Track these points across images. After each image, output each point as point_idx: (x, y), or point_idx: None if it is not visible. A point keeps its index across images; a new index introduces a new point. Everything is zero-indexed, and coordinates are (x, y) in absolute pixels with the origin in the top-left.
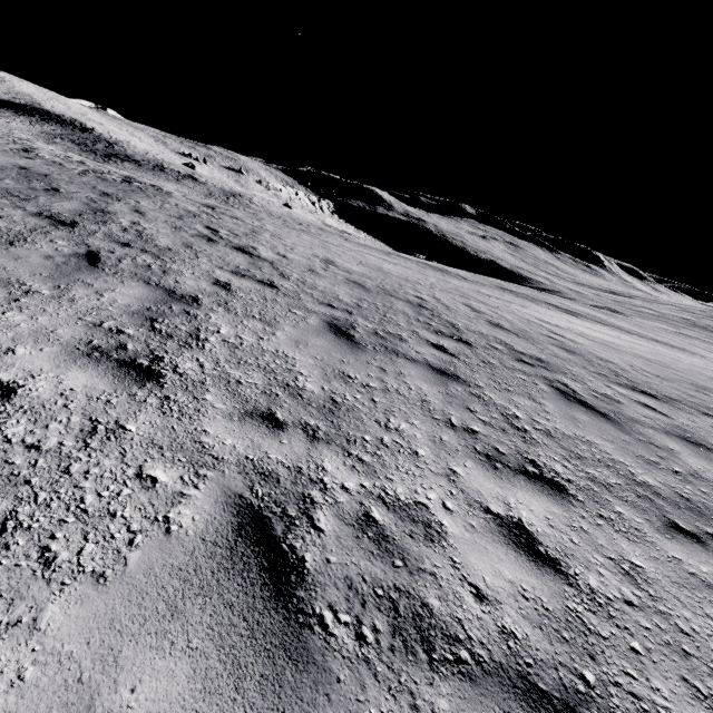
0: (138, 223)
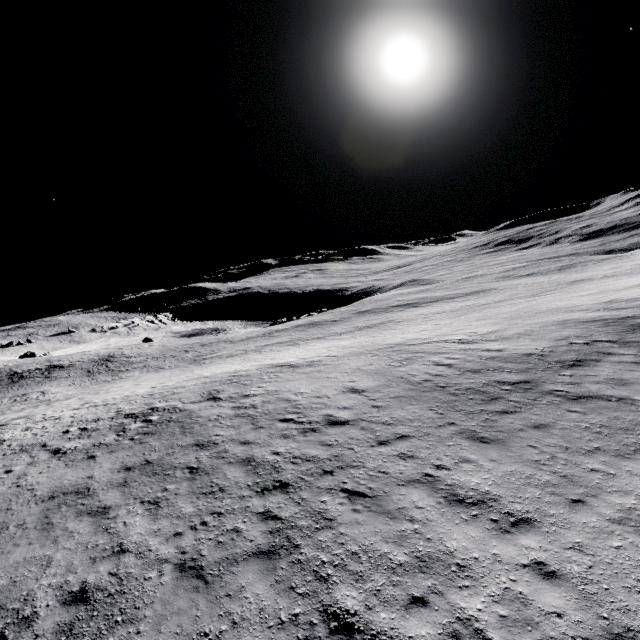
0: (276, 452)
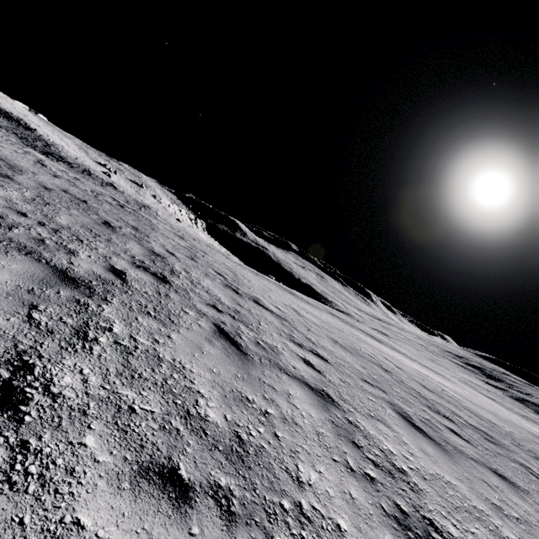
0: (187, 271)
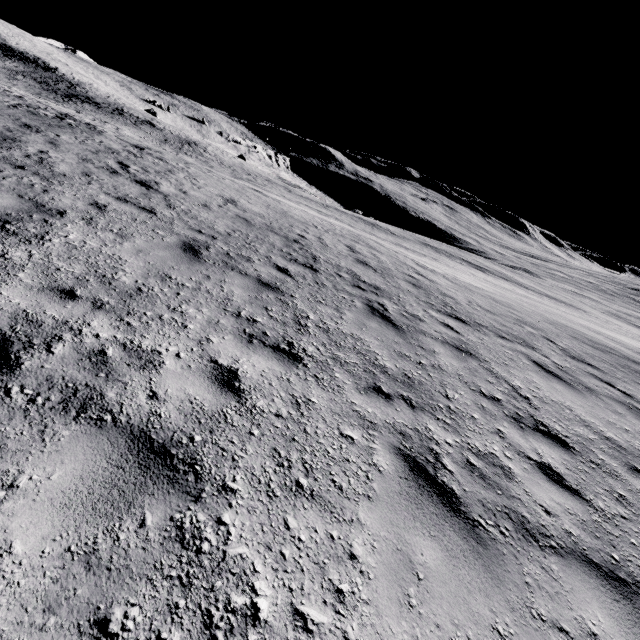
0: (46, 152)
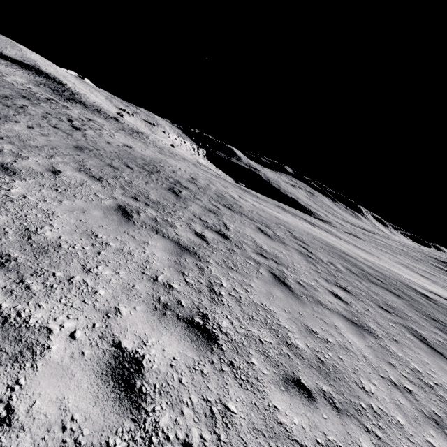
0: (27, 106)
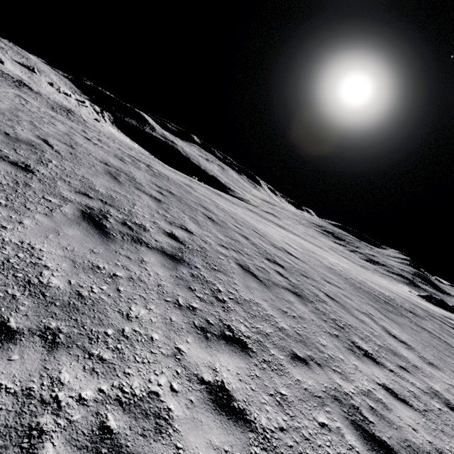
0: (262, 244)
